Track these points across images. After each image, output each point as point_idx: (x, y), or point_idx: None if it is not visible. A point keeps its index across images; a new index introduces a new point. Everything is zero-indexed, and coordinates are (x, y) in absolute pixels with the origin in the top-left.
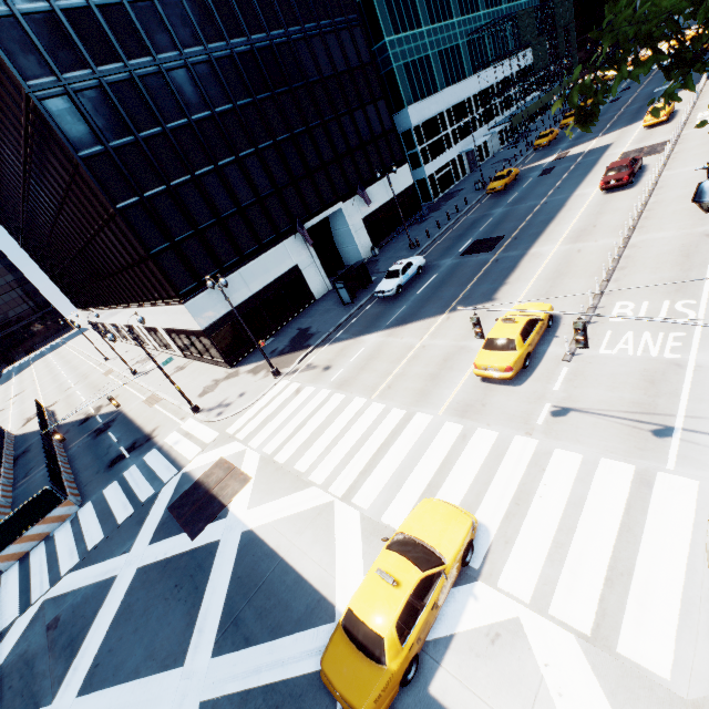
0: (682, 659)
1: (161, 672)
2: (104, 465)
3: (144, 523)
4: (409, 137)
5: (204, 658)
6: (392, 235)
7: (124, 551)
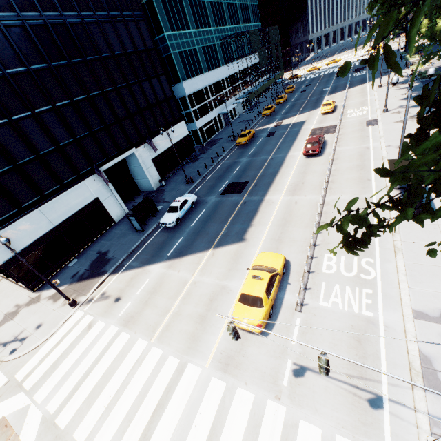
0: None
1: None
2: None
3: None
4: (184, 102)
5: None
6: (175, 169)
7: None
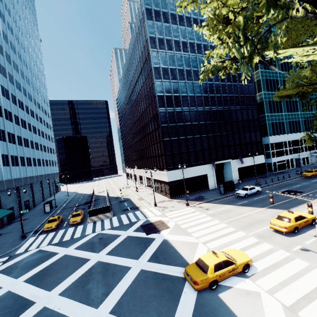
0: None
1: (130, 259)
2: (122, 209)
3: (132, 226)
4: (267, 146)
5: (144, 260)
6: (249, 178)
7: (124, 230)
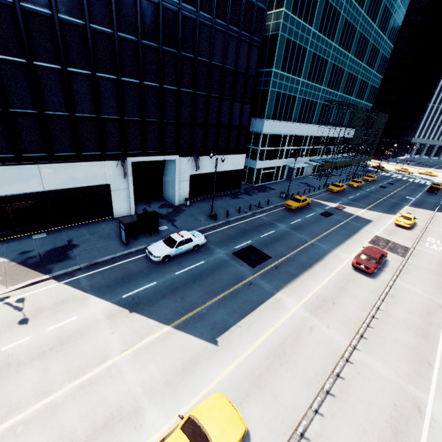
0: None
1: None
2: None
3: None
4: (257, 138)
5: None
6: (209, 195)
7: None
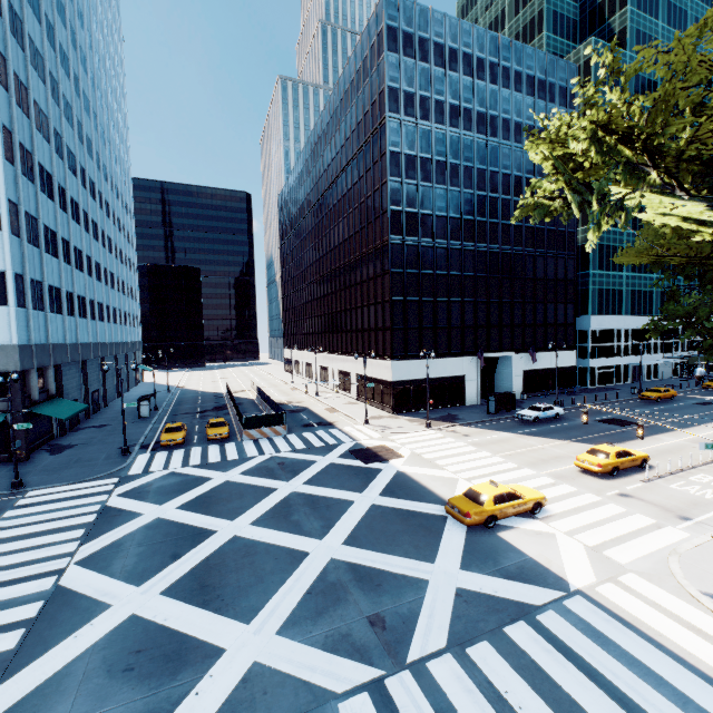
0: (634, 563)
1: (349, 491)
2: (300, 424)
3: (333, 450)
4: (584, 335)
5: (374, 495)
6: (542, 393)
7: (321, 455)
